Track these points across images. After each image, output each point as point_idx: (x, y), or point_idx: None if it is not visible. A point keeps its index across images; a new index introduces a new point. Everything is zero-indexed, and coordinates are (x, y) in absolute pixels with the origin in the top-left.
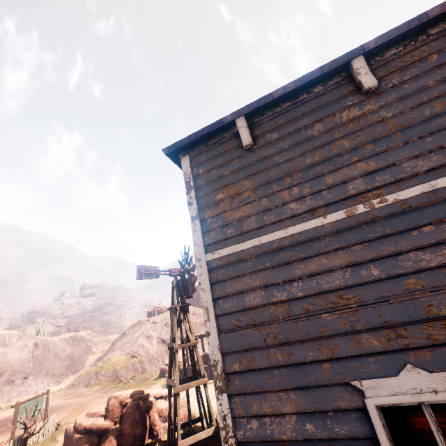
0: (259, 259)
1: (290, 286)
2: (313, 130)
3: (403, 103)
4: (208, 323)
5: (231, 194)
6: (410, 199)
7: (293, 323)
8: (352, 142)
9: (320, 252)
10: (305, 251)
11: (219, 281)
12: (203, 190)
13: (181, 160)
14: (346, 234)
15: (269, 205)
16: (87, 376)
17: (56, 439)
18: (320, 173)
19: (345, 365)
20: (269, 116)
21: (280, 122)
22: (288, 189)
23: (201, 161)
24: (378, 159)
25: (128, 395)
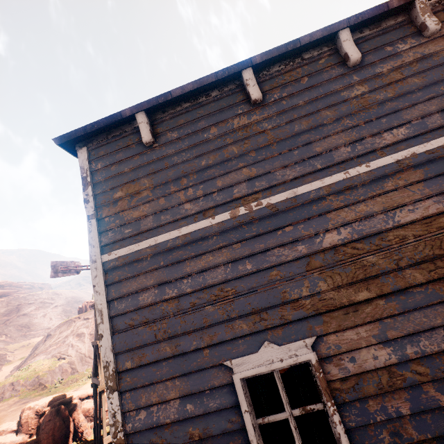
0: (154, 259)
1: (181, 283)
2: (209, 134)
3: (281, 117)
4: (101, 326)
5: (130, 193)
6: (279, 203)
7: (181, 317)
8: (240, 149)
9: (208, 250)
10: (195, 250)
11: (115, 283)
12: (101, 187)
13: (78, 152)
14: (230, 233)
15: (166, 205)
16: None
17: None
18: (213, 176)
19: (221, 349)
20: (171, 113)
21: (180, 121)
22: (184, 190)
23: (101, 155)
24: (259, 167)
25: (47, 403)
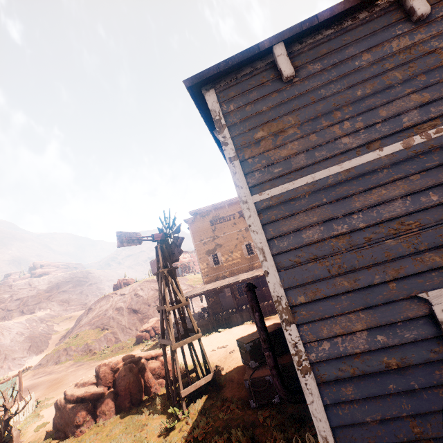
0: (314, 196)
1: (350, 219)
2: (362, 61)
3: None
4: (265, 263)
5: (273, 132)
6: None
7: (356, 252)
8: (404, 73)
9: (379, 184)
10: (363, 185)
11: (271, 222)
12: (238, 129)
13: (205, 95)
14: (404, 165)
15: (319, 141)
16: (55, 354)
17: (40, 415)
18: (373, 106)
19: (410, 282)
20: (309, 44)
21: (323, 51)
22: (338, 124)
23: (231, 96)
24: (432, 91)
25: (118, 361)
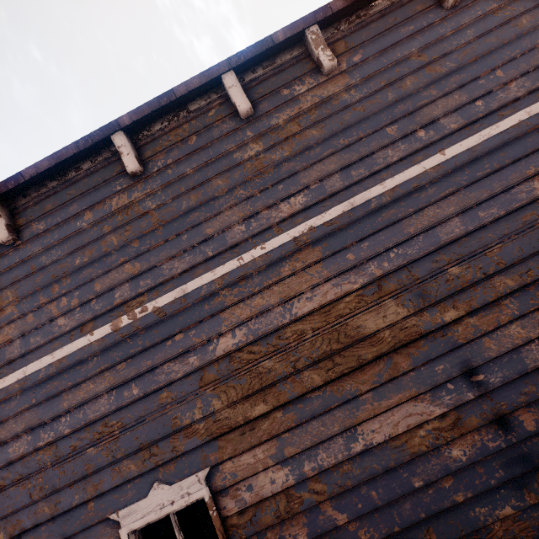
0: (25, 396)
1: (58, 423)
2: (84, 221)
3: (167, 192)
4: None
5: None
6: (167, 306)
7: (59, 467)
8: (120, 238)
9: (87, 377)
10: (73, 378)
11: None
12: None
13: None
14: (113, 351)
15: (35, 324)
16: None
17: None
18: (89, 279)
19: (108, 499)
20: (35, 197)
21: (48, 207)
22: (57, 300)
23: None
24: (143, 260)
25: None
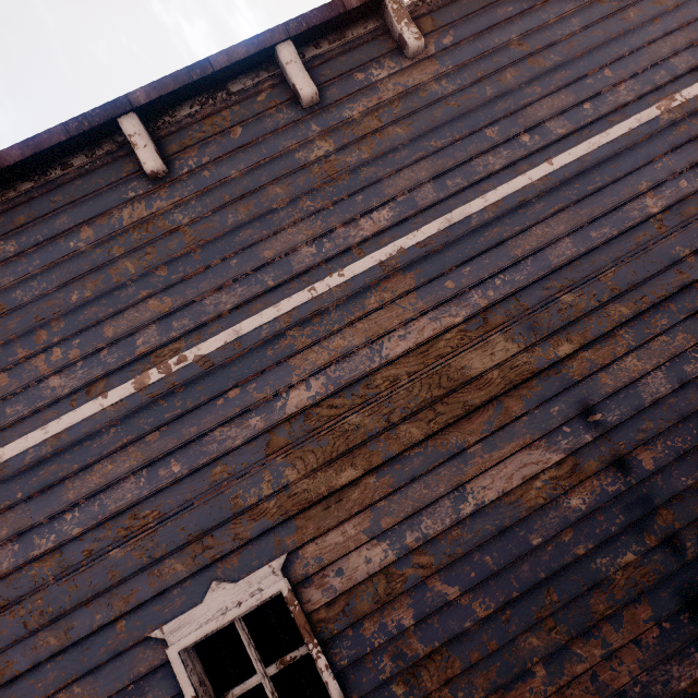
0: (4, 489)
1: (61, 522)
2: (80, 240)
3: (204, 202)
4: None
5: None
6: (215, 353)
7: (68, 581)
8: (139, 264)
9: (103, 455)
10: (80, 459)
11: None
12: None
13: None
14: (138, 418)
15: (13, 387)
16: None
17: None
18: (95, 321)
19: (145, 613)
20: None
21: (19, 220)
22: (45, 353)
23: None
24: (176, 294)
25: None
